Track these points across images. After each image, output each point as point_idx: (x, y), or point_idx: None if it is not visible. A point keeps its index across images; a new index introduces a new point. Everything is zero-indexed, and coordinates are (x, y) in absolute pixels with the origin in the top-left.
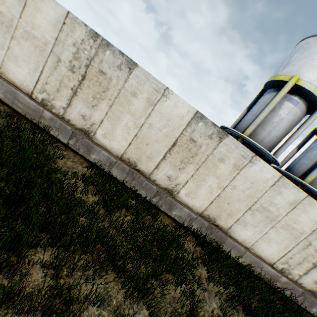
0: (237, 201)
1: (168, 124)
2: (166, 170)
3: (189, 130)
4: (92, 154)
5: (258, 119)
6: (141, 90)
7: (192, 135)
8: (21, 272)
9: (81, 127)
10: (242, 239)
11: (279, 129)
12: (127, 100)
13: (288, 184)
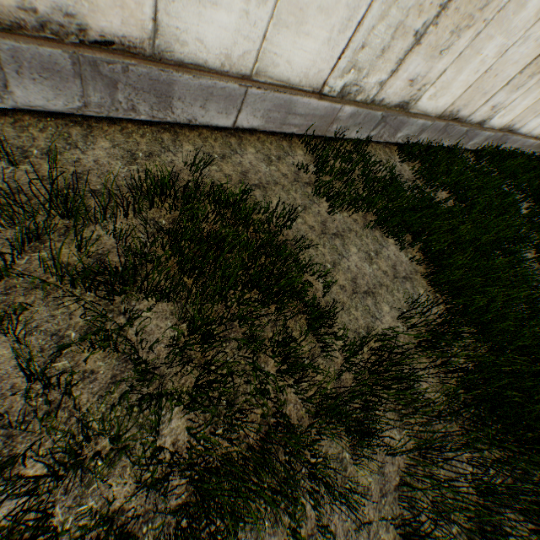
0: None
1: None
2: (497, 99)
3: None
4: (399, 133)
5: None
6: None
7: None
8: (530, 280)
9: (399, 102)
10: (527, 129)
11: None
12: (519, 6)
13: None
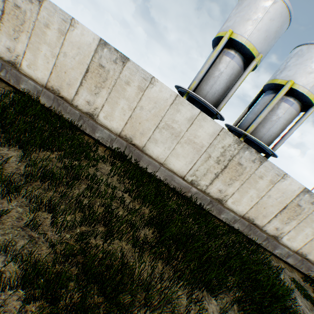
0: (147, 120)
1: (79, 52)
2: (85, 95)
3: (97, 56)
4: (22, 84)
5: (200, 74)
6: (53, 22)
7: (100, 61)
8: None
9: (9, 60)
10: (156, 156)
11: (220, 83)
12: (42, 32)
13: (184, 102)
